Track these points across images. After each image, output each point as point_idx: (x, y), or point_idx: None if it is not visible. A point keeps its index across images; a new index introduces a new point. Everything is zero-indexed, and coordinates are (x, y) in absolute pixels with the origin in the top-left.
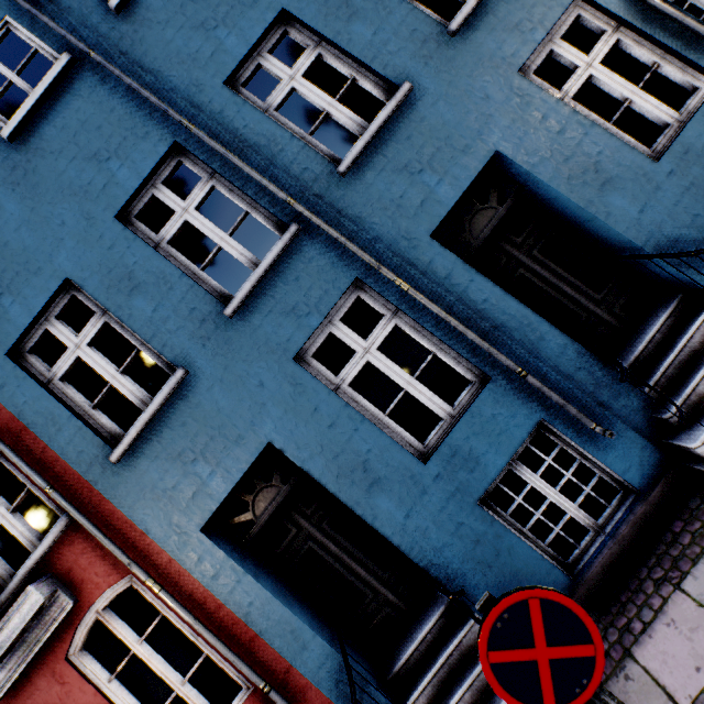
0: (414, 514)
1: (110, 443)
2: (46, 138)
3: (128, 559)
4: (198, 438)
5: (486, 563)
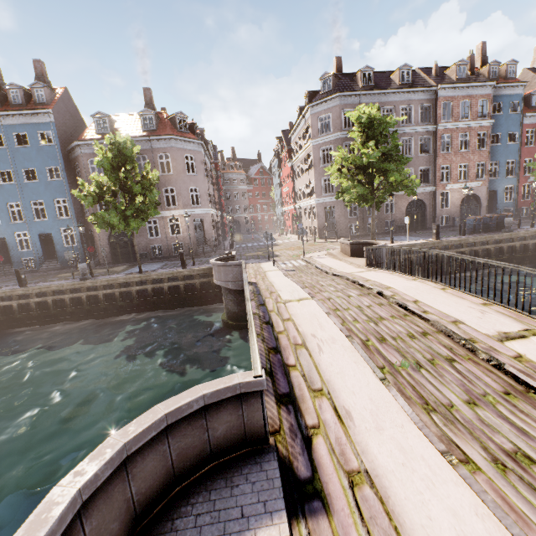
0: (15, 254)
1: None
2: (6, 188)
3: None
4: None
5: (18, 263)
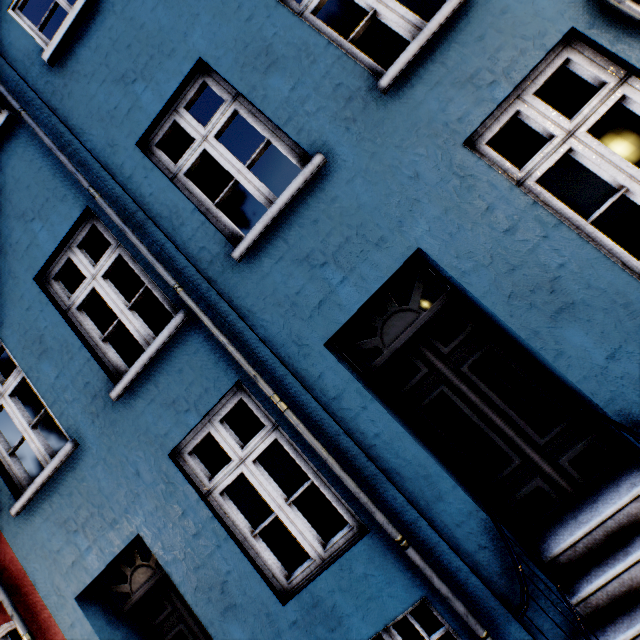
0: None
1: (17, 492)
2: None
3: (12, 610)
4: (81, 511)
5: None
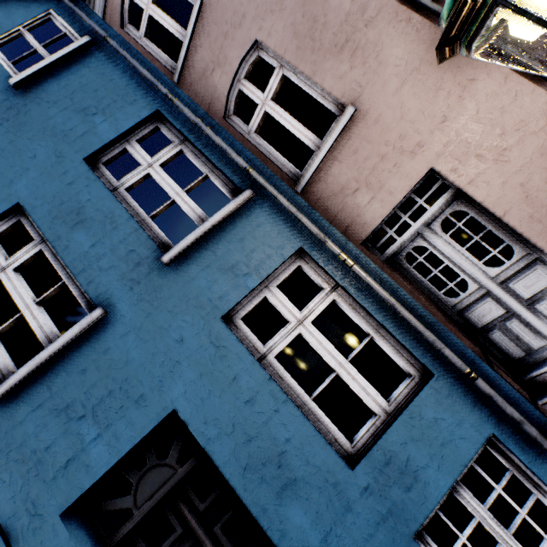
0: None
1: None
2: None
3: None
4: None
5: None
